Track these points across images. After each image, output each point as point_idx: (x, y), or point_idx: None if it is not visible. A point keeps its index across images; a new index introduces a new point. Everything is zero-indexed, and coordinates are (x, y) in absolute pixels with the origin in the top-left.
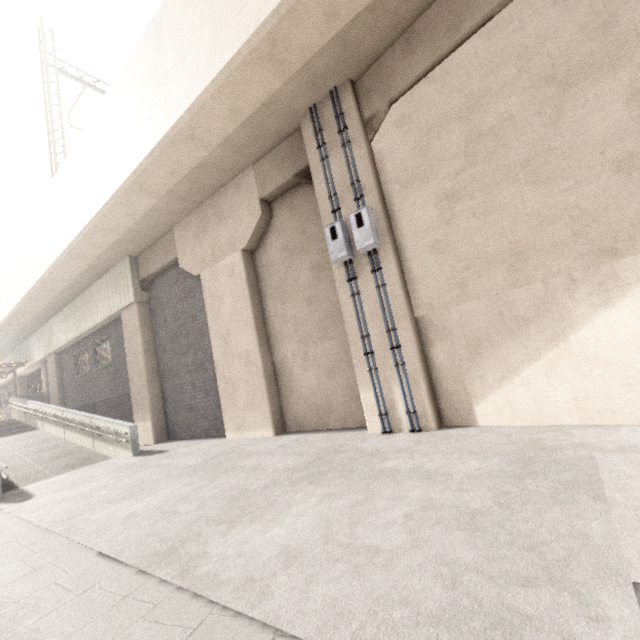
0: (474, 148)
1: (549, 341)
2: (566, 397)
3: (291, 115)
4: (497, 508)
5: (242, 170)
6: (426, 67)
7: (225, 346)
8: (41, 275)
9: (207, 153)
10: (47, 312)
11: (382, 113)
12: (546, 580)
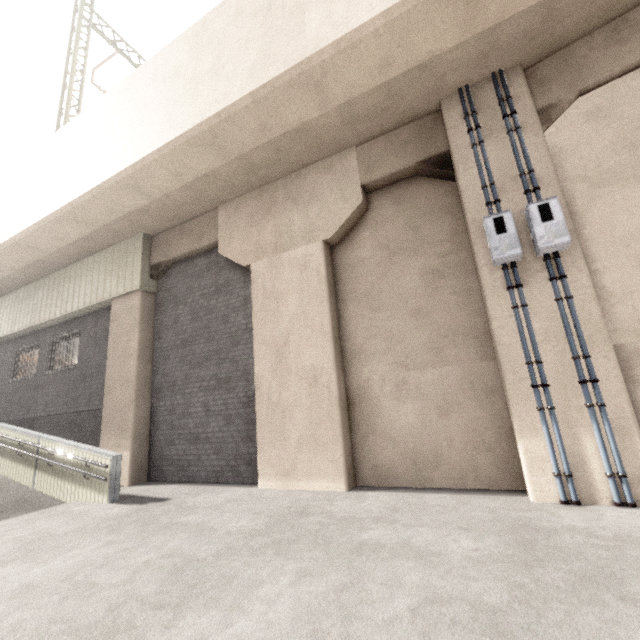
0: None
1: None
2: None
3: (435, 92)
4: None
5: (340, 150)
6: None
7: (278, 358)
8: (13, 235)
9: (318, 114)
10: None
11: (567, 103)
12: None
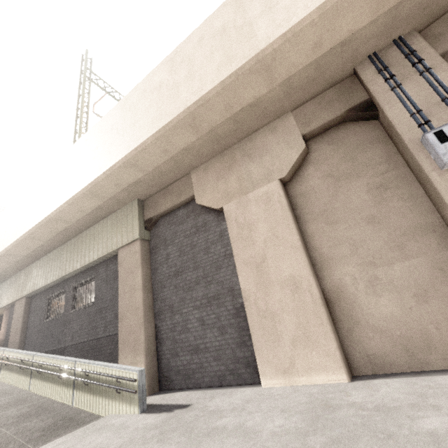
0: None
1: None
2: None
3: (351, 61)
4: None
5: (279, 116)
6: None
7: (259, 273)
8: (49, 213)
9: (266, 90)
10: (32, 256)
11: None
12: None
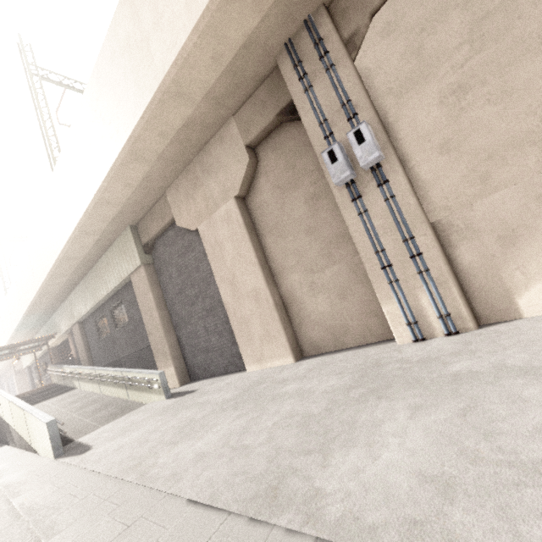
0: (480, 31)
1: None
2: None
3: (267, 55)
4: None
5: (223, 123)
6: None
7: (232, 288)
8: (58, 255)
9: (192, 109)
10: (66, 288)
11: (364, 27)
12: None
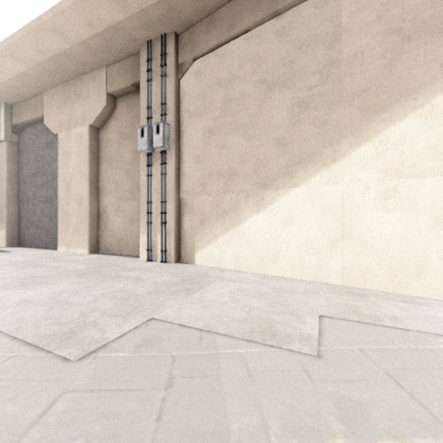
0: (226, 107)
1: (232, 225)
2: (232, 255)
3: (134, 41)
4: (145, 294)
5: (99, 67)
6: (214, 45)
7: (67, 189)
8: None
9: (69, 46)
10: None
11: (188, 64)
12: (123, 316)
